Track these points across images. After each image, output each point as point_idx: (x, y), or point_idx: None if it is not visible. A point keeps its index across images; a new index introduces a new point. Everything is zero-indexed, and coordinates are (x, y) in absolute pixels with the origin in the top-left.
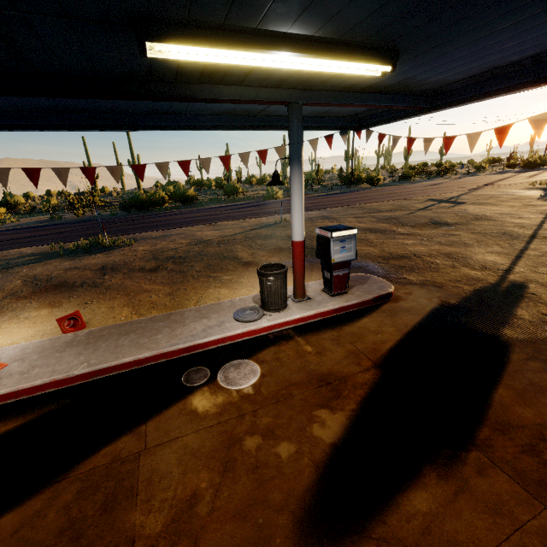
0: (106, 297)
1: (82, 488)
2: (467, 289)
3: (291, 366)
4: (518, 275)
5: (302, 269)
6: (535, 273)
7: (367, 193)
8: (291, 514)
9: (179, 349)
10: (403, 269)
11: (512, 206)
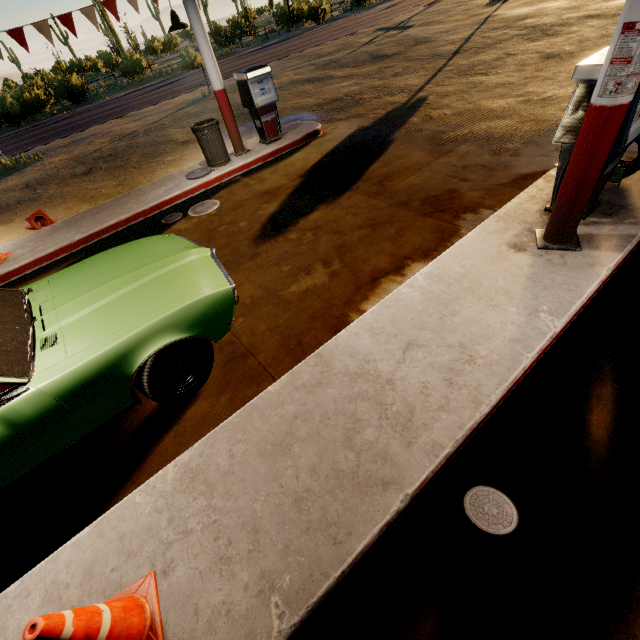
0: (54, 204)
1: None
2: (382, 113)
3: (241, 194)
4: (425, 92)
5: (233, 121)
6: (439, 87)
7: (311, 35)
8: (249, 239)
9: (150, 207)
10: (335, 111)
11: (456, 20)
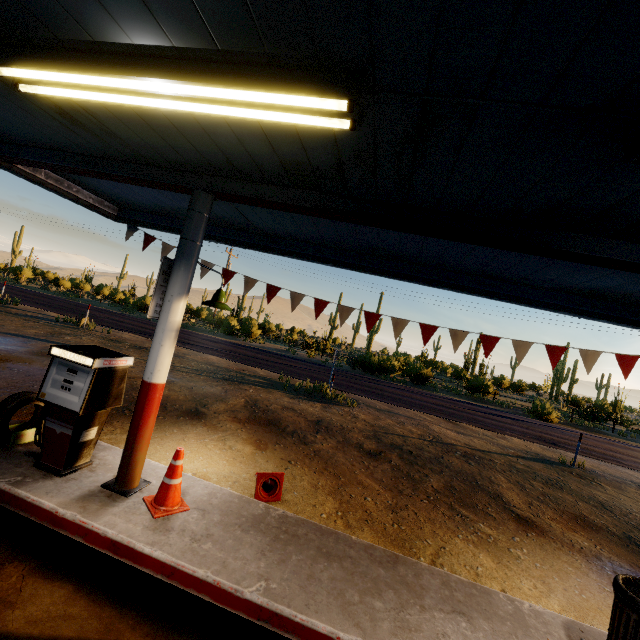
0: (312, 464)
1: None
2: None
3: None
4: None
5: None
6: None
7: None
8: None
9: None
10: None
11: None
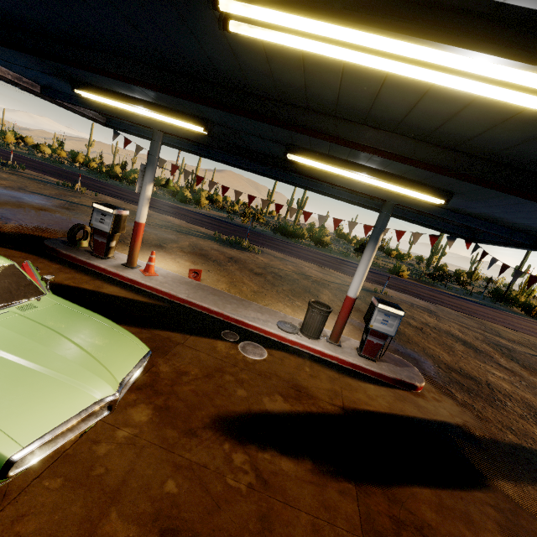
0: (220, 273)
1: (150, 337)
2: (511, 438)
3: (286, 368)
4: None
5: (344, 319)
6: None
7: (509, 317)
8: (218, 411)
9: (233, 317)
10: (459, 385)
11: None
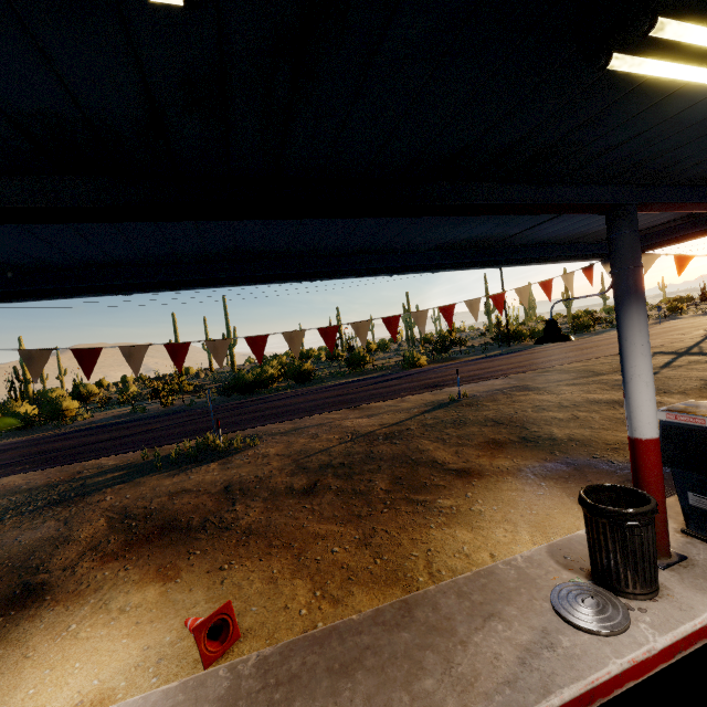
0: (251, 552)
1: None
2: None
3: None
4: None
5: (663, 495)
6: None
7: (546, 351)
8: None
9: None
10: None
11: None
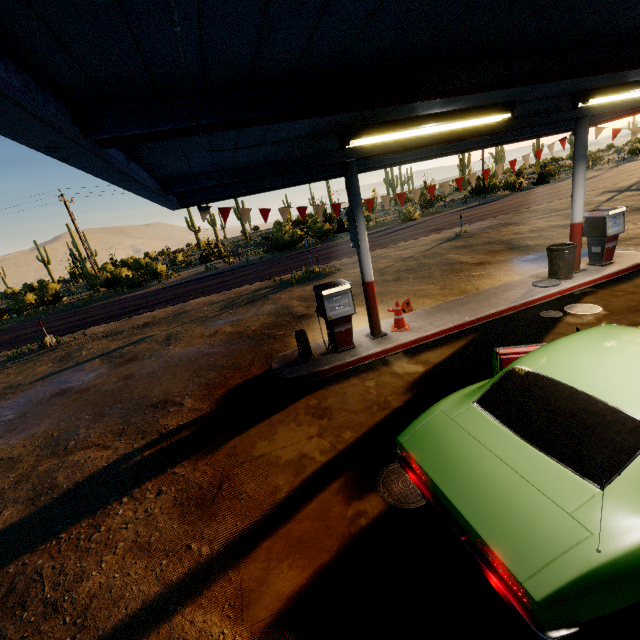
0: (390, 297)
1: None
2: None
3: (618, 301)
4: None
5: (580, 245)
6: None
7: (518, 199)
8: None
9: (520, 304)
10: None
11: None
